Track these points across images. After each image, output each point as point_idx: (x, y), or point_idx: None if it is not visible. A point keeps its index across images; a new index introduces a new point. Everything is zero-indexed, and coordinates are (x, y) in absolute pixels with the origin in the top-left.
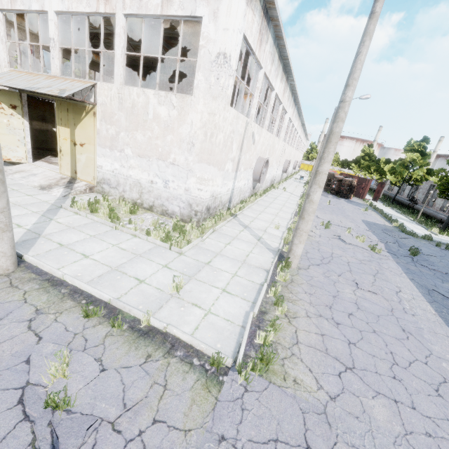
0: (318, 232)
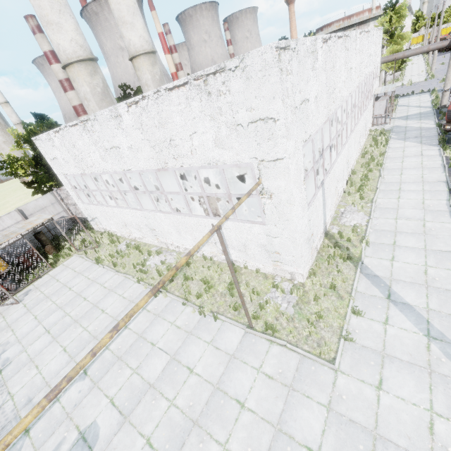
0: (439, 67)
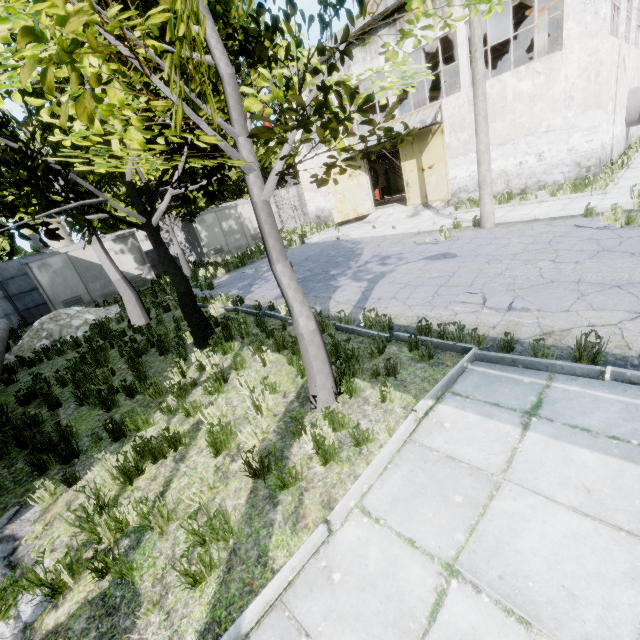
0: None
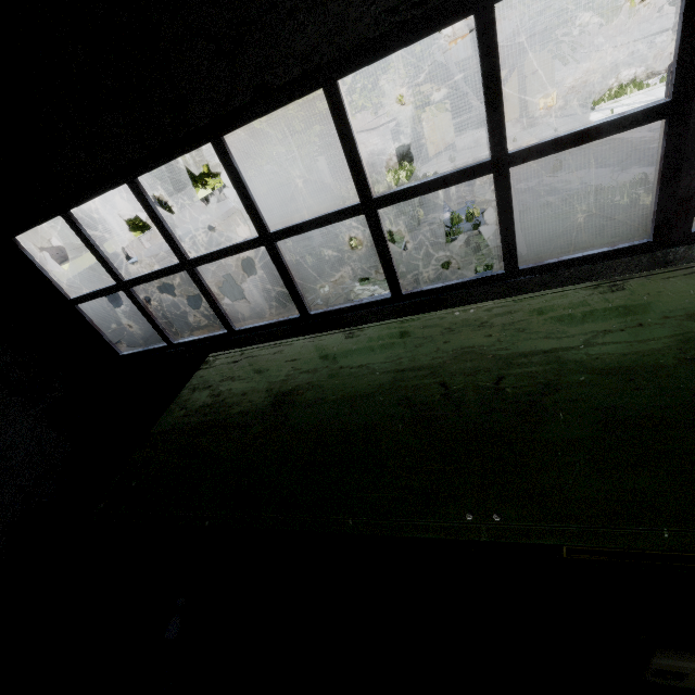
0: None
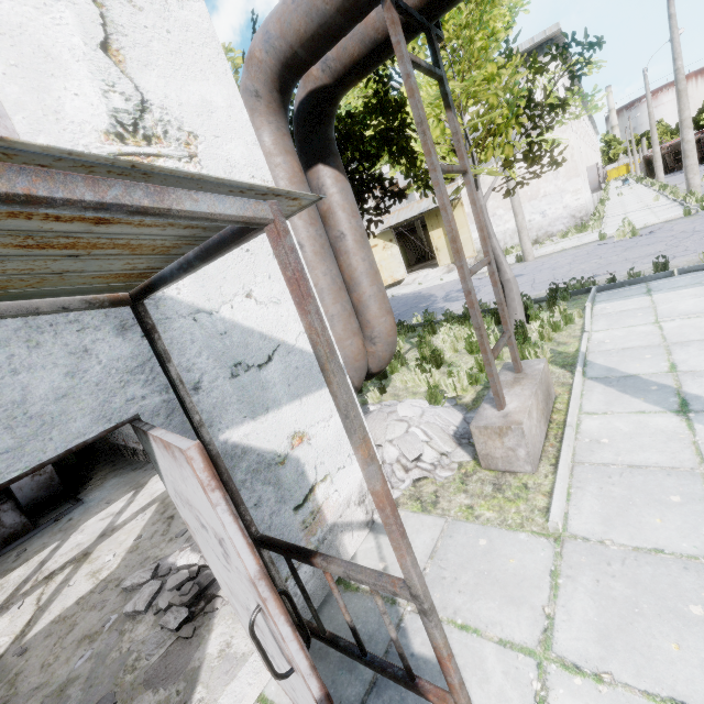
0: (703, 184)
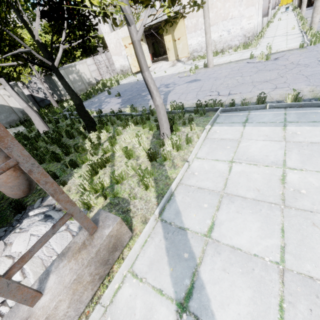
0: None
